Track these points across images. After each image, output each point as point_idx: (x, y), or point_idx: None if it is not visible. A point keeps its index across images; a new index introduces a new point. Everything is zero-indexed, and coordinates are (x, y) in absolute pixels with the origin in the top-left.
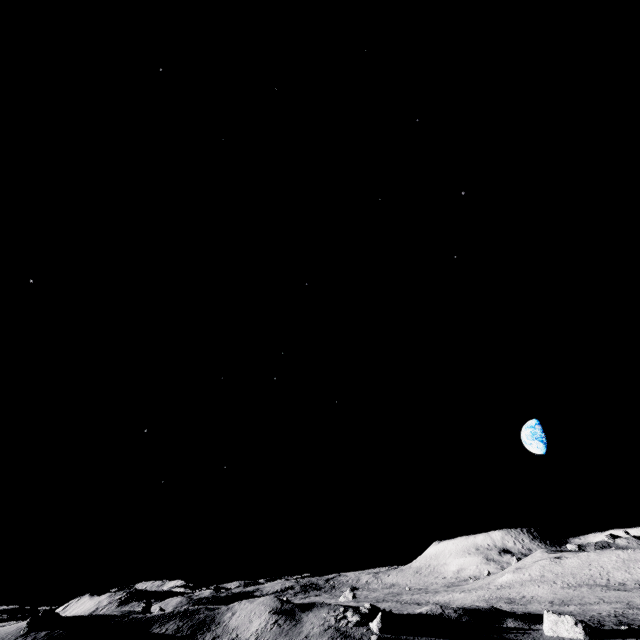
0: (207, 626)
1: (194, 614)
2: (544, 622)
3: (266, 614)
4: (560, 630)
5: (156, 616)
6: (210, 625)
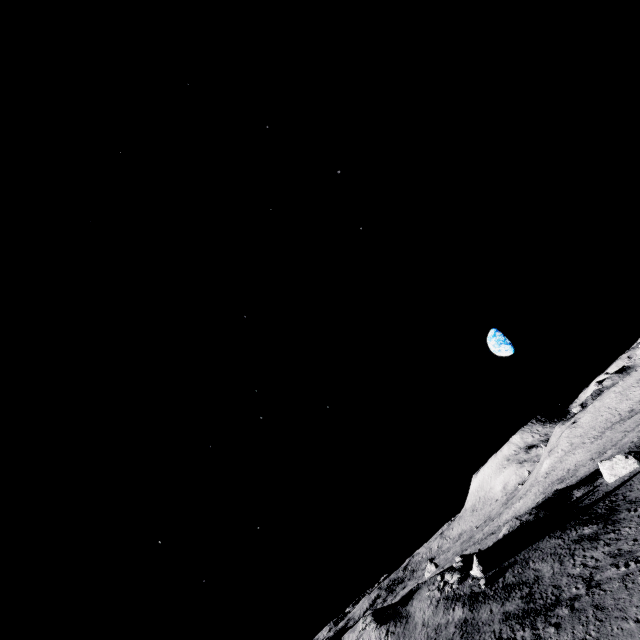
0: None
1: None
2: (603, 473)
3: (374, 632)
4: (618, 471)
5: None
6: None
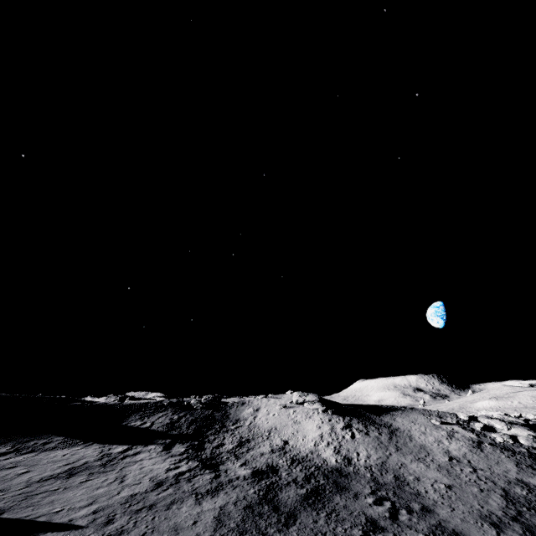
0: (219, 423)
1: (193, 406)
2: None
3: (317, 414)
4: None
5: (135, 405)
6: (223, 422)
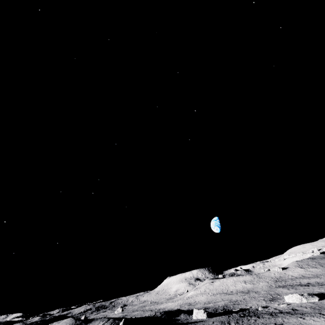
0: None
1: None
2: (193, 313)
3: None
4: (198, 316)
5: None
6: None
